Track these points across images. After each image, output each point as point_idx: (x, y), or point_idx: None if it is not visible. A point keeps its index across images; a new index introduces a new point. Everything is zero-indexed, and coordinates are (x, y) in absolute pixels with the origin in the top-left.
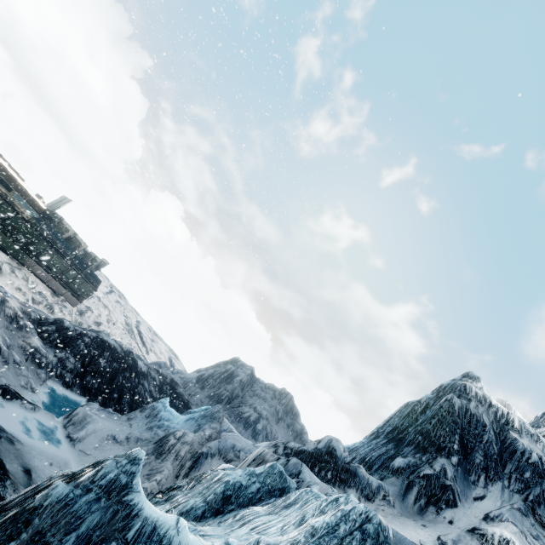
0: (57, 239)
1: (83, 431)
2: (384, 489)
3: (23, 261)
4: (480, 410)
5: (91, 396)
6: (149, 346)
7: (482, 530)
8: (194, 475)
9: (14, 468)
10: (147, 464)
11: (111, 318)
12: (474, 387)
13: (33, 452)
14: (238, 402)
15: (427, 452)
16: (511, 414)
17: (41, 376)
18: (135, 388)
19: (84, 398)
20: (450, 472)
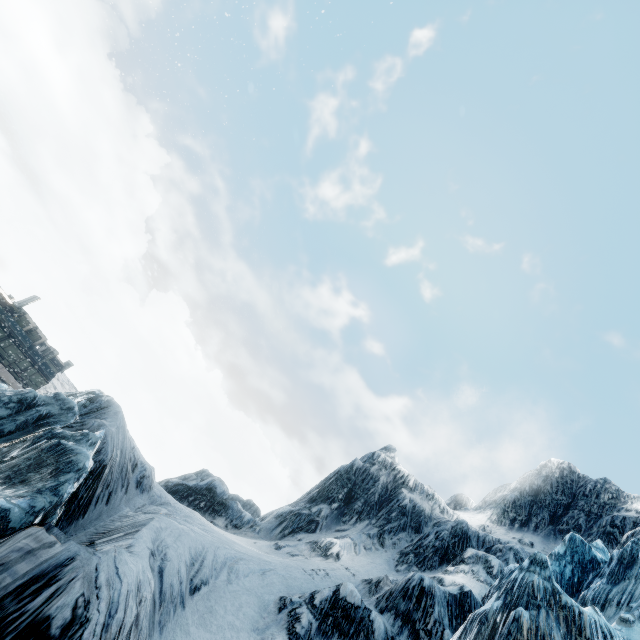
0: (16, 330)
1: None
2: (256, 522)
3: None
4: (382, 473)
5: None
6: None
7: (317, 540)
8: None
9: None
10: None
11: None
12: (386, 455)
13: None
14: None
15: (314, 502)
16: (410, 476)
17: None
18: None
19: None
20: (324, 512)
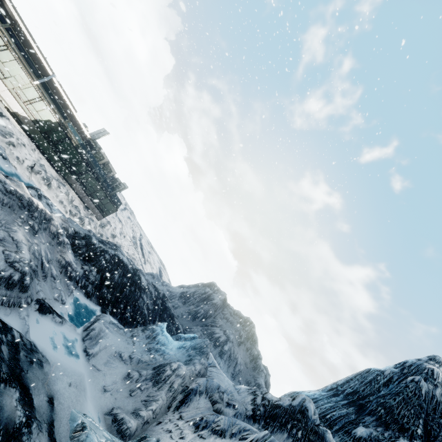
0: (94, 165)
1: (97, 346)
2: None
3: (67, 178)
4: None
5: (104, 305)
6: (146, 257)
7: None
8: (184, 410)
9: (41, 401)
10: (145, 389)
11: (123, 231)
12: (441, 372)
13: (57, 372)
14: (210, 321)
15: (389, 428)
16: None
17: (70, 288)
18: (137, 301)
19: (99, 306)
20: None
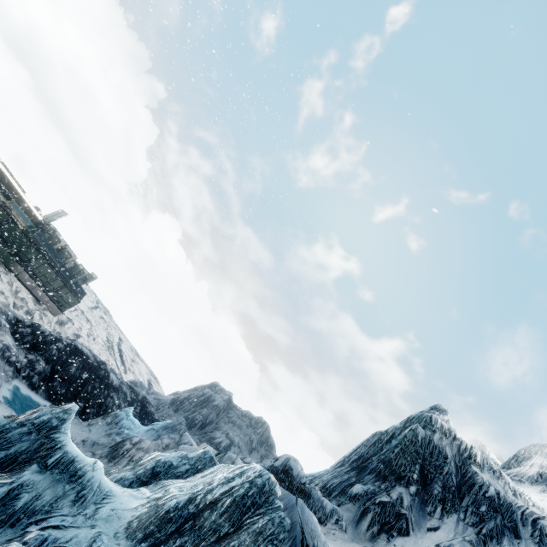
0: (48, 249)
1: None
2: (338, 513)
3: (11, 267)
4: (444, 443)
5: (56, 401)
6: (128, 365)
7: None
8: None
9: None
10: None
11: (92, 332)
12: (441, 419)
13: None
14: (211, 428)
15: (386, 480)
16: (474, 448)
17: (8, 373)
18: (103, 400)
19: (49, 402)
20: (406, 501)
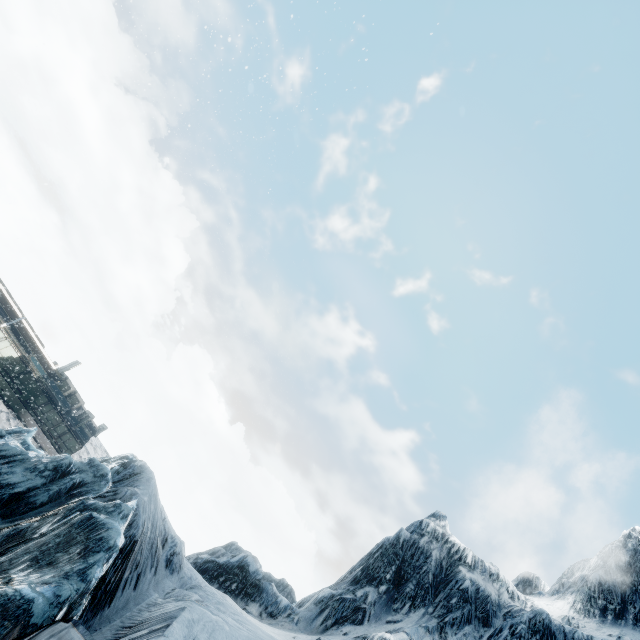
0: (57, 395)
1: None
2: (294, 610)
3: (20, 415)
4: (433, 546)
5: None
6: None
7: (367, 634)
8: None
9: None
10: None
11: None
12: (436, 524)
13: None
14: None
15: (358, 584)
16: (467, 549)
17: None
18: None
19: None
20: (371, 597)
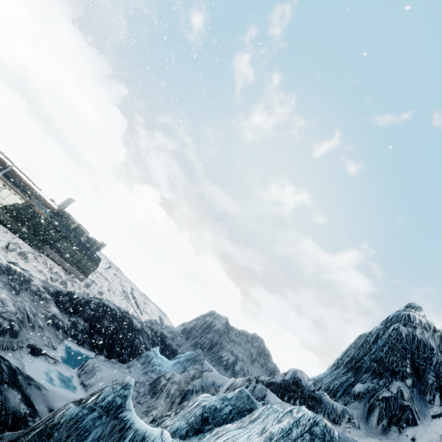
0: (66, 230)
1: (93, 378)
2: (348, 412)
3: (43, 250)
4: (426, 336)
5: (98, 351)
6: (142, 308)
7: None
8: None
9: (42, 408)
10: (145, 402)
11: (110, 287)
12: (417, 315)
13: (55, 396)
14: (217, 348)
15: (383, 377)
16: None
17: (59, 337)
18: (133, 342)
19: (93, 352)
20: (406, 393)
